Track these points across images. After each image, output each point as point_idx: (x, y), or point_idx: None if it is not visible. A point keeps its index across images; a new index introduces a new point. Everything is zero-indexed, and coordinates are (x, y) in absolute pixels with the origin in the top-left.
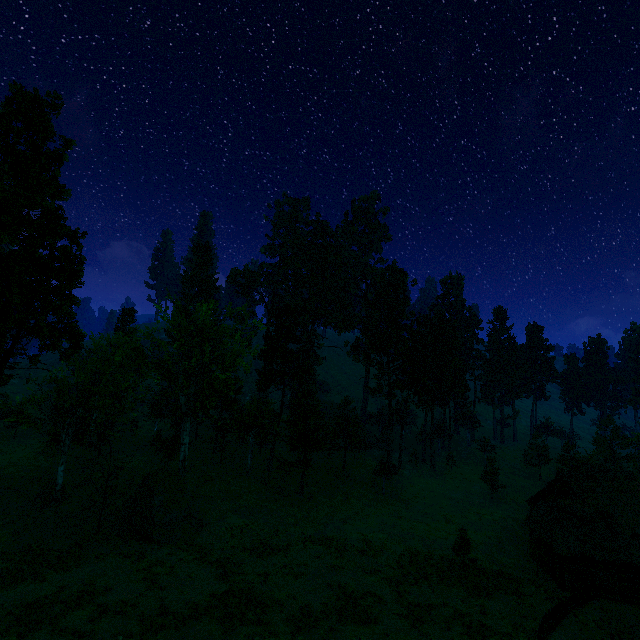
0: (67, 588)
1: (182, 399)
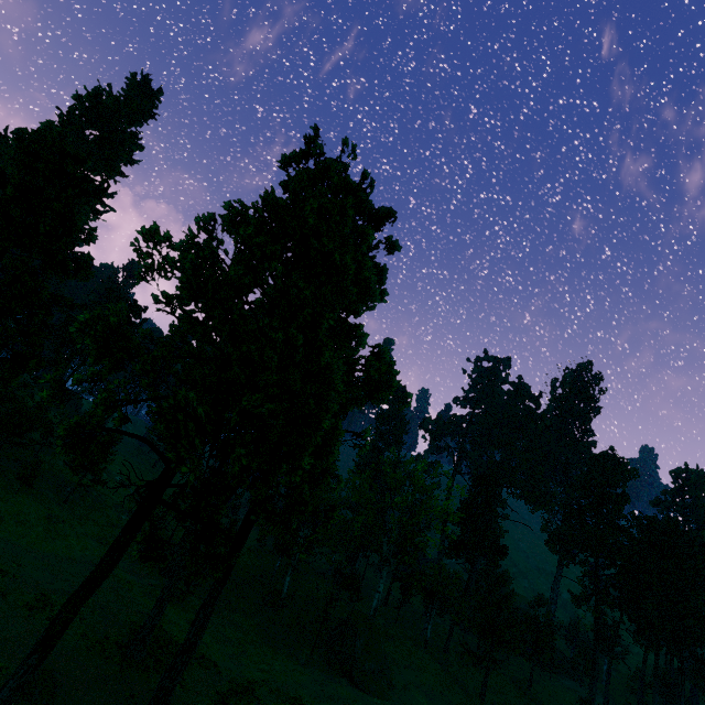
0: (313, 697)
1: (385, 546)
